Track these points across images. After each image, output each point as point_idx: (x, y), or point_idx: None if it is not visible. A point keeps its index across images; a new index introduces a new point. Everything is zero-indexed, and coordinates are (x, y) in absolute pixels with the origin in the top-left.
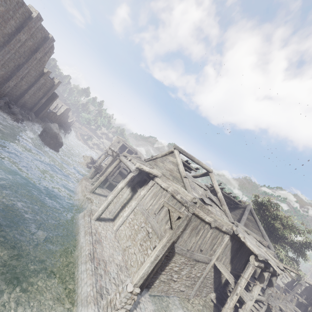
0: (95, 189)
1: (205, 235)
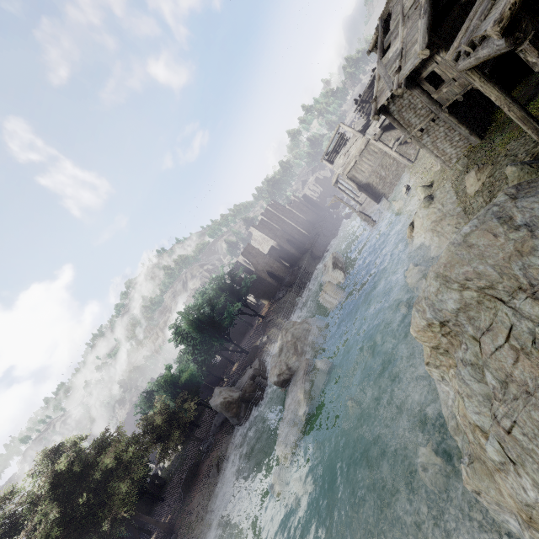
0: (357, 196)
1: (364, 162)
